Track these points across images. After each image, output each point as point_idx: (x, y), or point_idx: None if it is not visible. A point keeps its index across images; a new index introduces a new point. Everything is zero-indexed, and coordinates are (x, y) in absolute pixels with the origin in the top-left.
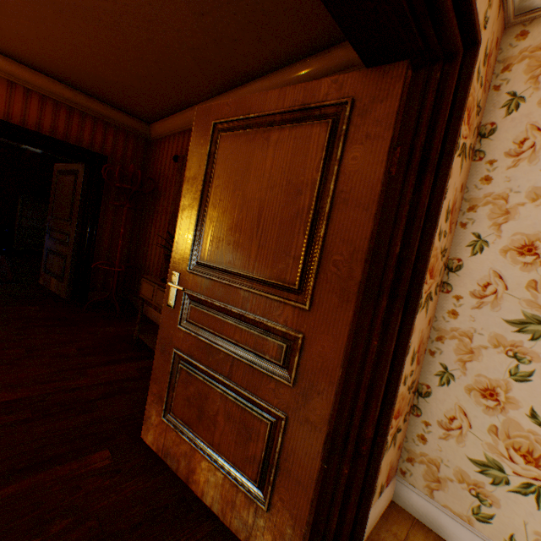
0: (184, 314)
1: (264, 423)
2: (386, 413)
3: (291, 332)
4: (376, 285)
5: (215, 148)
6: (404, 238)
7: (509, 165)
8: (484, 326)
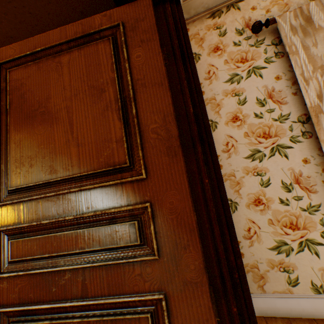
0: (3, 257)
1: (143, 320)
2: (234, 236)
3: (137, 206)
4: (189, 137)
5: (6, 83)
6: (192, 101)
7: (208, 83)
8: (237, 165)
